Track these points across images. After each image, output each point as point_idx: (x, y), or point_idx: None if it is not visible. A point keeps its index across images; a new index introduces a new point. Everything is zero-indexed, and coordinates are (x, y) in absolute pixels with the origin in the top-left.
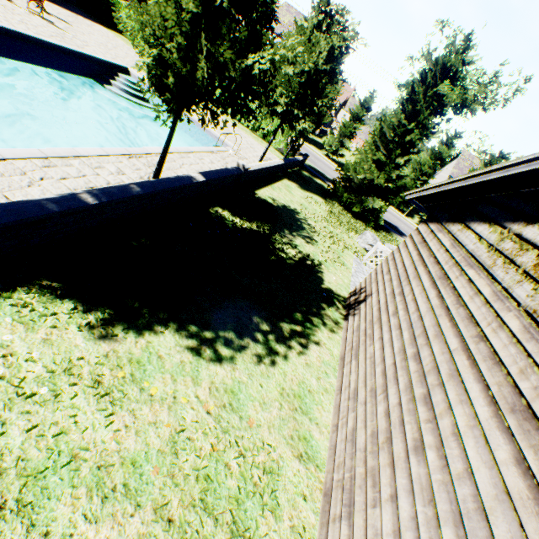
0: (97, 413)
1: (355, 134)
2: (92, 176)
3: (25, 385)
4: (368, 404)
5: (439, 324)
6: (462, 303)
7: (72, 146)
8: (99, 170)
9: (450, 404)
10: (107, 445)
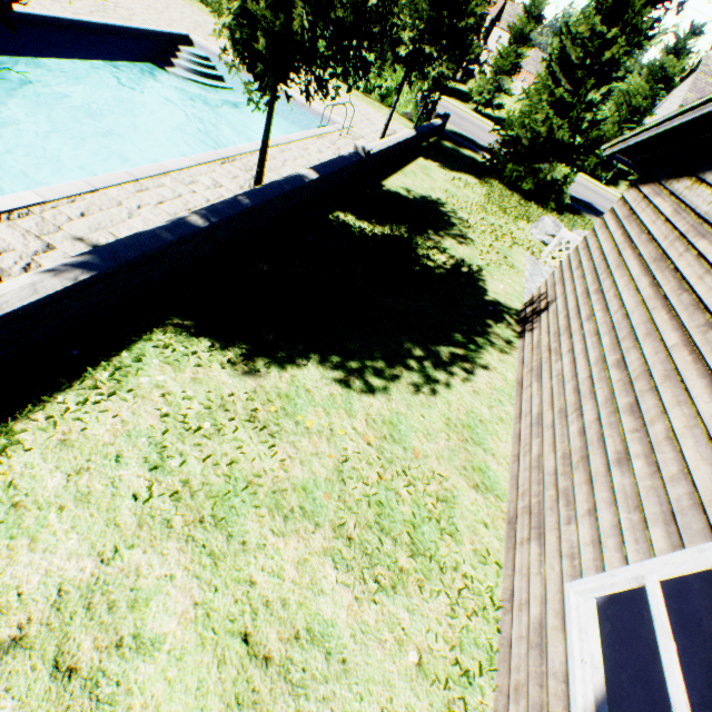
0: (260, 446)
1: (519, 66)
2: (188, 195)
3: (189, 421)
4: (556, 427)
5: (652, 320)
6: (687, 287)
7: (148, 162)
8: (194, 186)
9: (665, 408)
10: (276, 474)
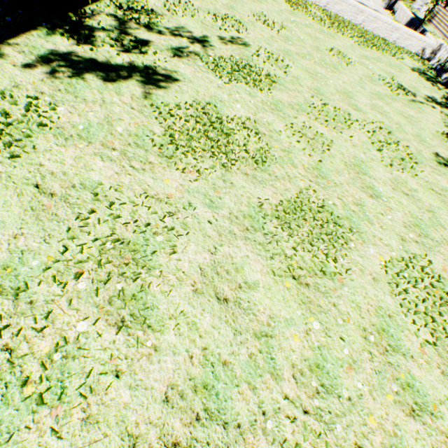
0: None
1: None
2: None
3: None
4: None
5: None
6: None
7: None
8: None
9: None
10: None
